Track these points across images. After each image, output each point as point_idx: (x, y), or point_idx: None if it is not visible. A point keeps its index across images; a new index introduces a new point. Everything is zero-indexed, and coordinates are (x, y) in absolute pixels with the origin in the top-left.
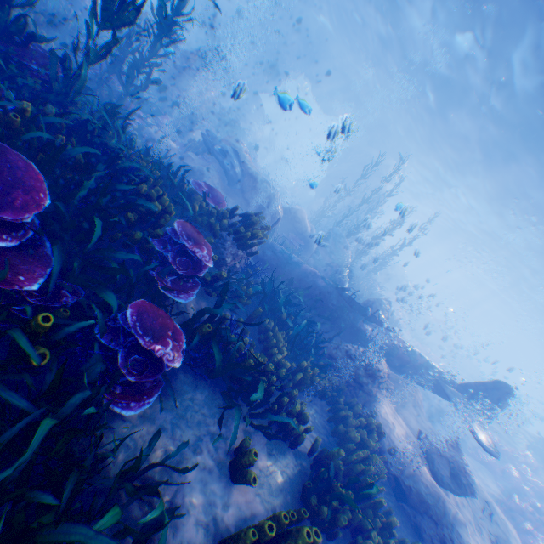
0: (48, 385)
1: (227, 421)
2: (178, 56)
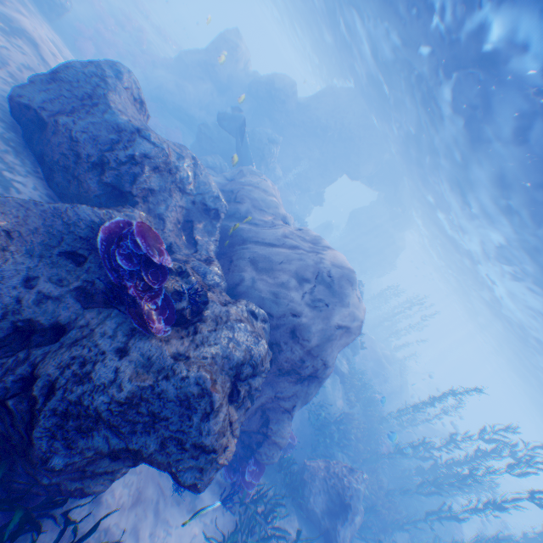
0: None
1: None
2: None
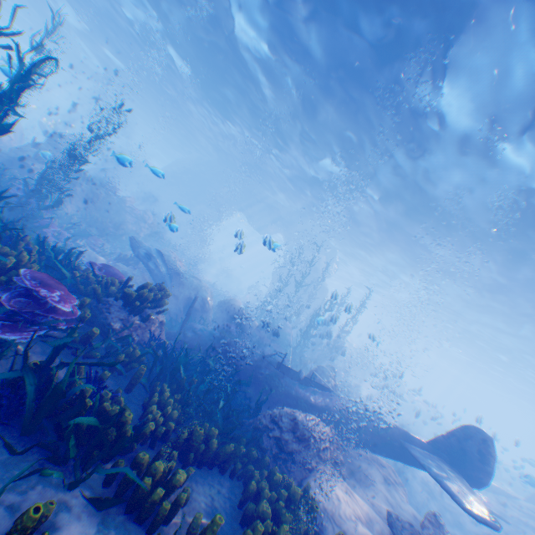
0: None
1: (35, 490)
2: (118, 200)
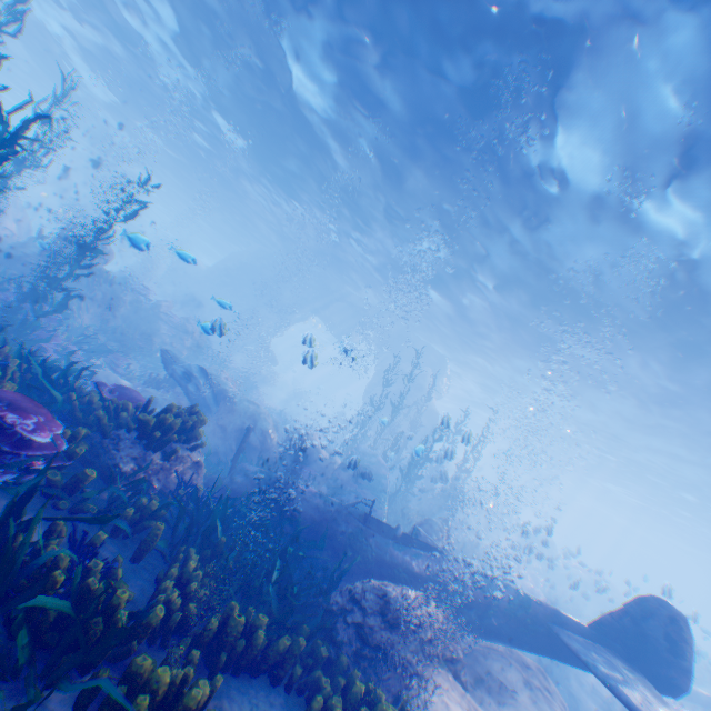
0: None
1: None
2: (151, 305)
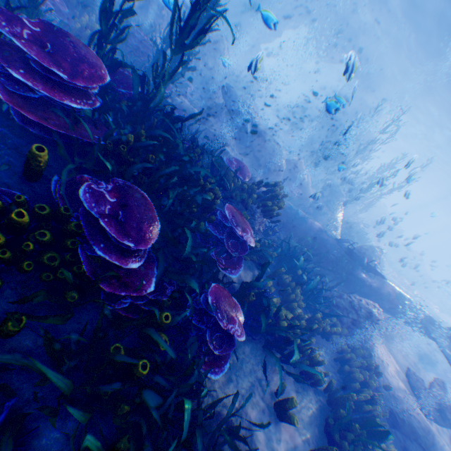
0: (167, 360)
1: (268, 368)
2: None
